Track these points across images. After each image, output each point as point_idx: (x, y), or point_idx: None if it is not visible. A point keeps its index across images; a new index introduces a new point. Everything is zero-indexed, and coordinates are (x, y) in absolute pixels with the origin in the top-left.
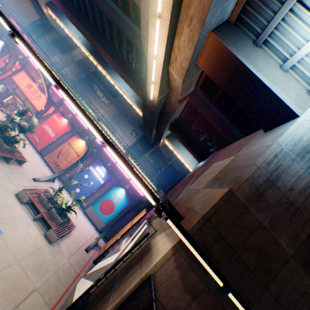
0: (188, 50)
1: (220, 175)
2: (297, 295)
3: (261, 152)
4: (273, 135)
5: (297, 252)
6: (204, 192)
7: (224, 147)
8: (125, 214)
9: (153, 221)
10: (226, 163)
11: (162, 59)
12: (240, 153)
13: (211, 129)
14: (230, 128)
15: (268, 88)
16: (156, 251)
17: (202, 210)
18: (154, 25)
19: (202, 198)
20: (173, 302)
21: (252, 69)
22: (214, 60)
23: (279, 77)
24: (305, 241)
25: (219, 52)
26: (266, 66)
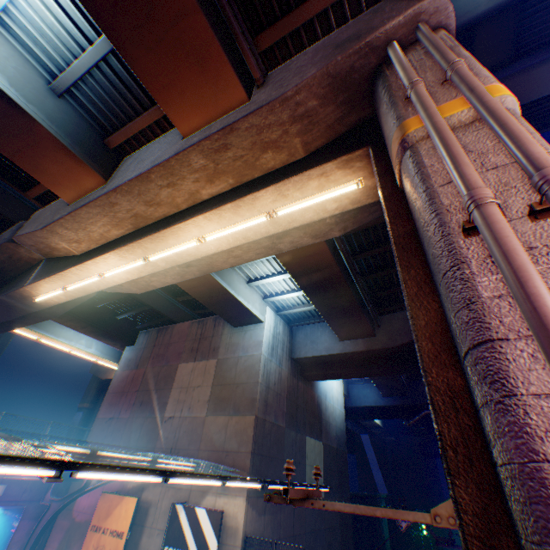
0: (171, 278)
1: (221, 393)
2: (292, 446)
3: (256, 366)
4: (252, 341)
5: (286, 422)
6: (221, 422)
7: (170, 326)
8: (39, 540)
9: (147, 495)
10: (215, 372)
11: (121, 281)
12: (224, 356)
13: (147, 307)
14: (170, 298)
15: (246, 307)
16: (228, 516)
17: (245, 447)
18: (126, 257)
19: (227, 432)
20: (259, 531)
21: (235, 293)
22: (194, 280)
23: (249, 293)
24: (286, 411)
25: (204, 277)
26: (240, 286)
